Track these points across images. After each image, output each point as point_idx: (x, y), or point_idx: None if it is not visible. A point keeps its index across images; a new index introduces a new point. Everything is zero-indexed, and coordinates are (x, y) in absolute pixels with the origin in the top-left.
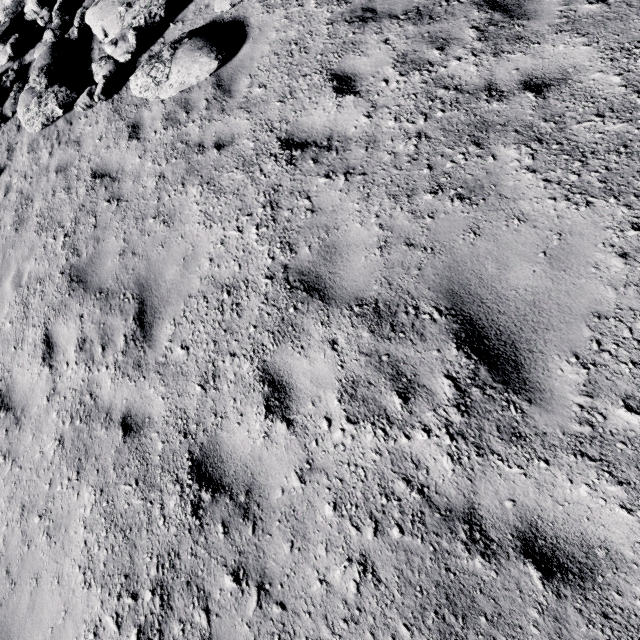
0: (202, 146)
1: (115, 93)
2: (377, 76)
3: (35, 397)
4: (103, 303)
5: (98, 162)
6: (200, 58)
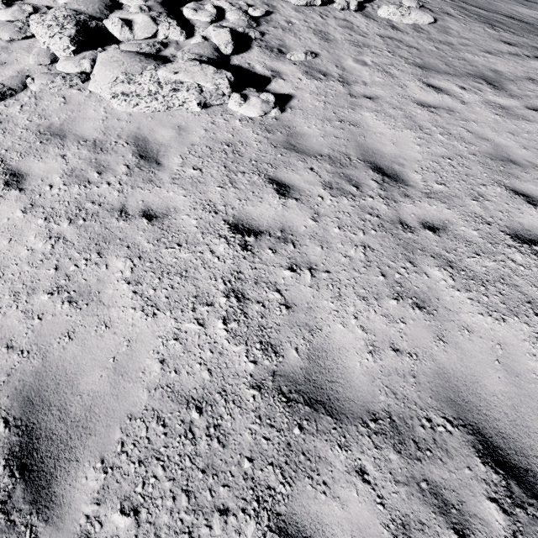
0: (451, 43)
1: (358, 11)
2: (520, 45)
3: (451, 104)
4: (457, 78)
5: (377, 32)
6: (427, 14)
